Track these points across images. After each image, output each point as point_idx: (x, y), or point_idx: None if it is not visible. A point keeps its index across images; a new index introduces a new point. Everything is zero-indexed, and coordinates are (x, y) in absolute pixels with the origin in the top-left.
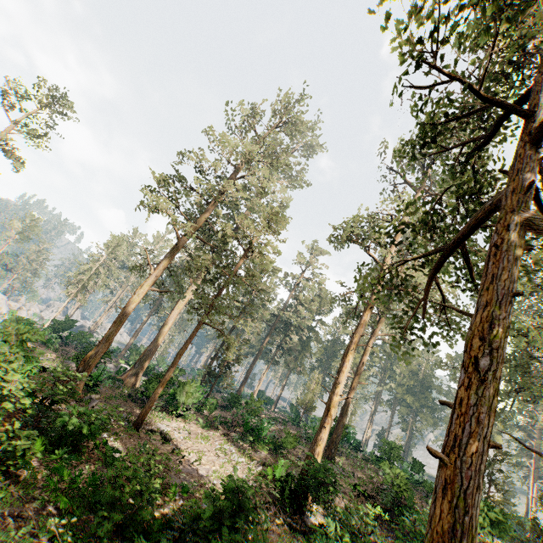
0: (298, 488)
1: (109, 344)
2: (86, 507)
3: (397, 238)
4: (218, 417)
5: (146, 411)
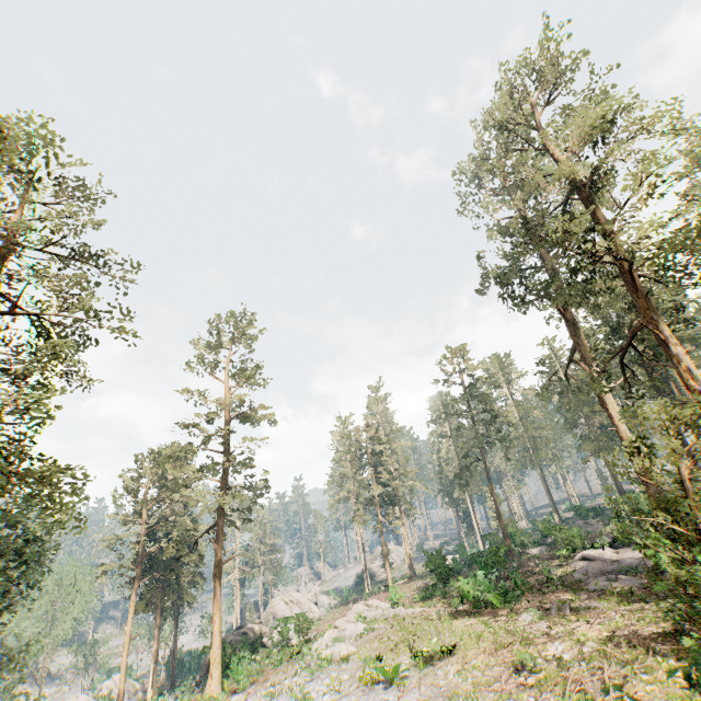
0: None
1: None
2: None
3: None
4: None
5: None
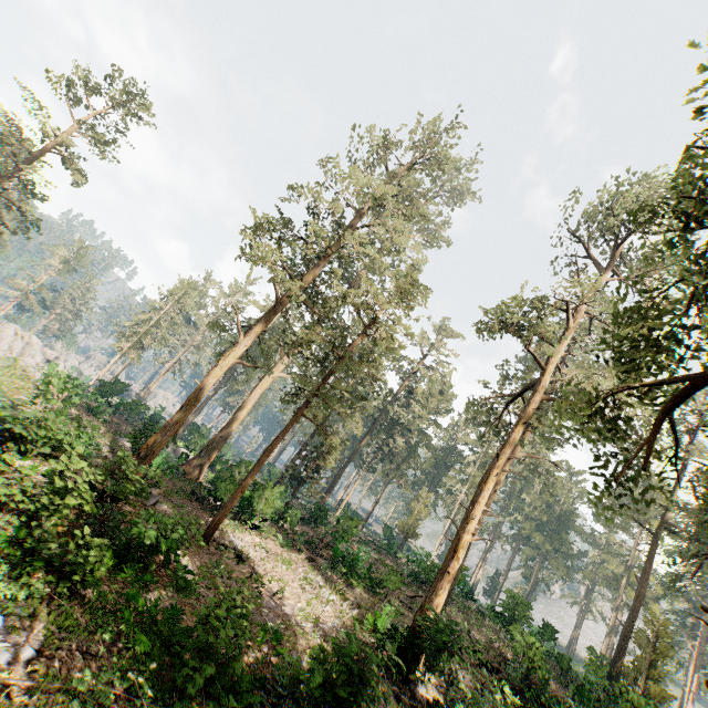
0: (407, 647)
1: (179, 426)
2: (160, 646)
3: (569, 333)
4: (302, 536)
5: (219, 520)
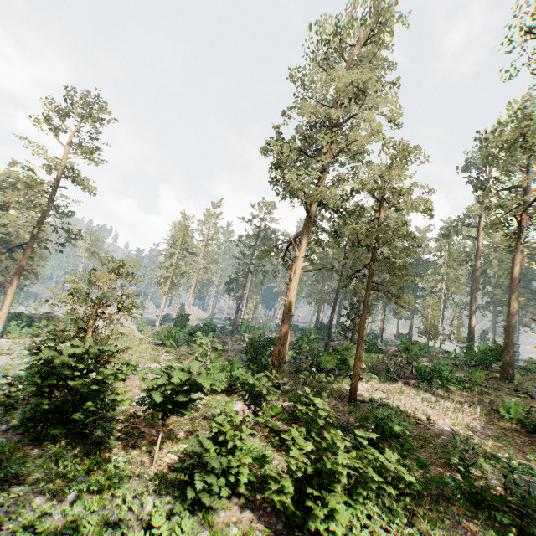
0: None
1: (287, 334)
2: (465, 504)
3: None
4: (391, 370)
5: (355, 386)
